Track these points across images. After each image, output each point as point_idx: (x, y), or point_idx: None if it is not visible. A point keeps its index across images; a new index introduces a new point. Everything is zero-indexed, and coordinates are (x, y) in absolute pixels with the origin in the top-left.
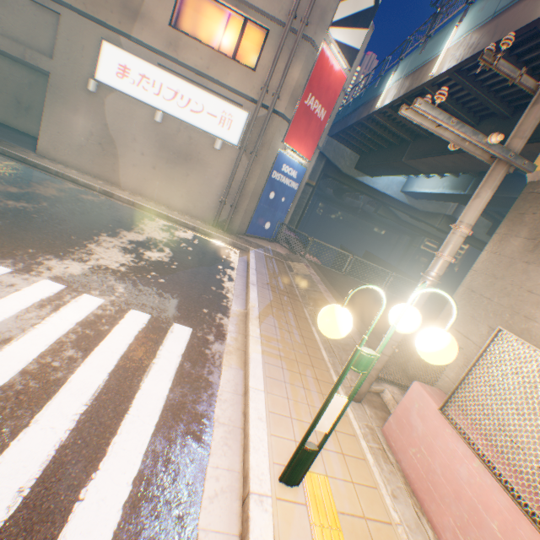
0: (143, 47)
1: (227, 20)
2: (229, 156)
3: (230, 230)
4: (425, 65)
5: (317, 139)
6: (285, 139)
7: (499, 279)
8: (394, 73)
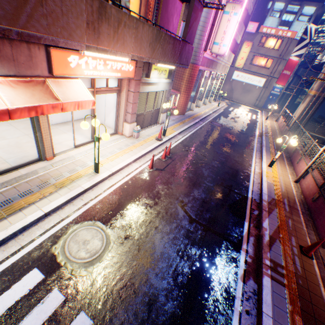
0: (242, 70)
1: (262, 59)
2: (259, 89)
3: (257, 107)
4: (323, 56)
5: (287, 80)
6: (275, 83)
7: (298, 107)
8: (320, 53)
